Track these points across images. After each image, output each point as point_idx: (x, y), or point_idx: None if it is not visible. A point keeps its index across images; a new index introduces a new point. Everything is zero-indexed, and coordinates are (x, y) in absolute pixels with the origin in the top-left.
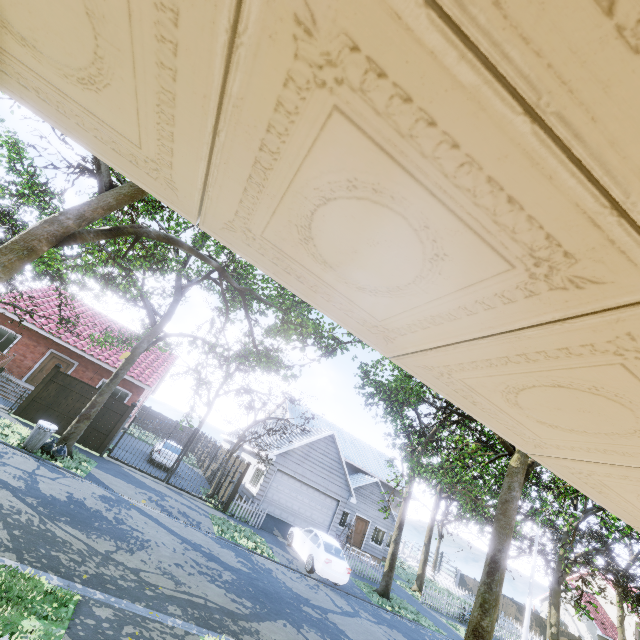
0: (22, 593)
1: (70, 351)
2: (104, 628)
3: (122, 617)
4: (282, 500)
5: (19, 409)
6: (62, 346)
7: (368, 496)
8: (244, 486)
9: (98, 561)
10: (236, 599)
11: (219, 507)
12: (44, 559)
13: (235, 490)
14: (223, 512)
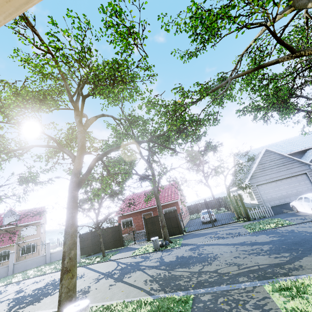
0: (167, 306)
1: (146, 210)
2: (208, 305)
3: (216, 295)
4: (273, 196)
5: (148, 239)
6: (143, 210)
7: None
8: (250, 203)
9: (196, 276)
10: (277, 256)
11: (245, 220)
12: (174, 287)
13: (244, 209)
14: (249, 221)
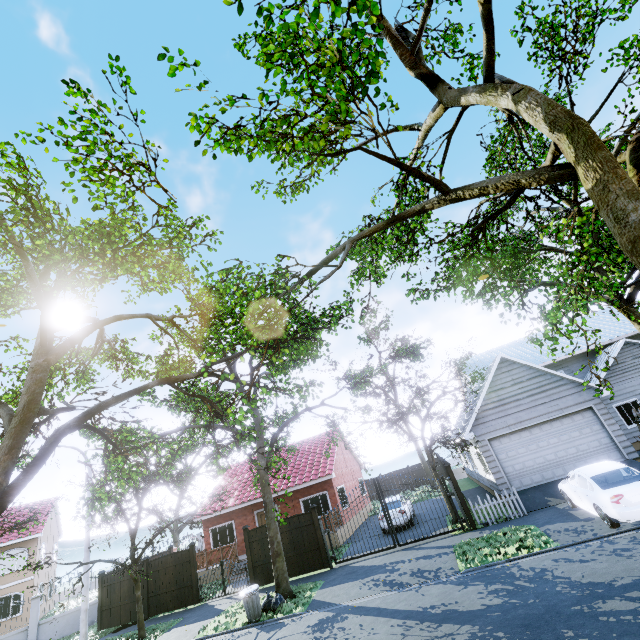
0: None
1: None
2: None
3: None
4: (527, 463)
5: (252, 582)
6: (258, 503)
7: (635, 365)
8: (486, 479)
9: None
10: None
11: (466, 527)
12: None
13: (461, 500)
14: (474, 529)
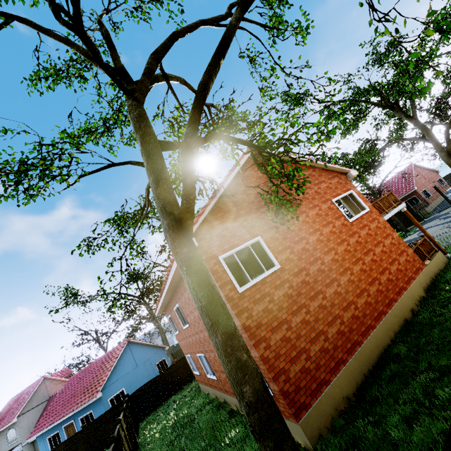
0: None
1: None
2: None
3: None
4: None
5: None
6: None
7: None
8: None
9: None
10: None
11: None
12: None
13: None
14: None
